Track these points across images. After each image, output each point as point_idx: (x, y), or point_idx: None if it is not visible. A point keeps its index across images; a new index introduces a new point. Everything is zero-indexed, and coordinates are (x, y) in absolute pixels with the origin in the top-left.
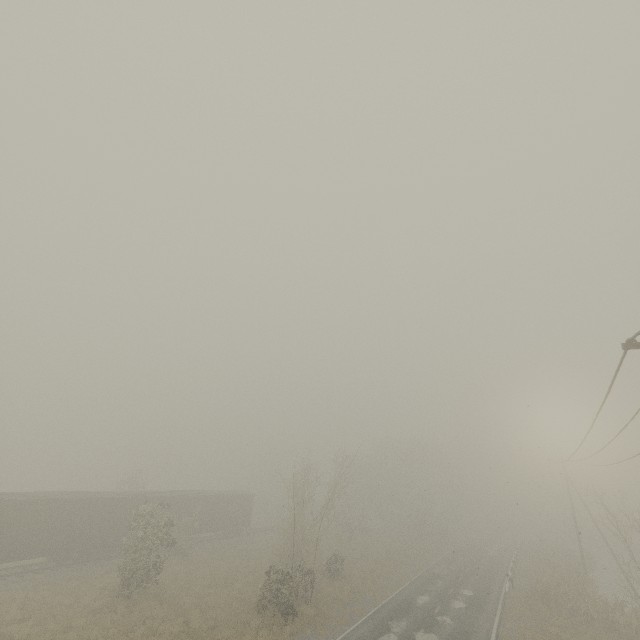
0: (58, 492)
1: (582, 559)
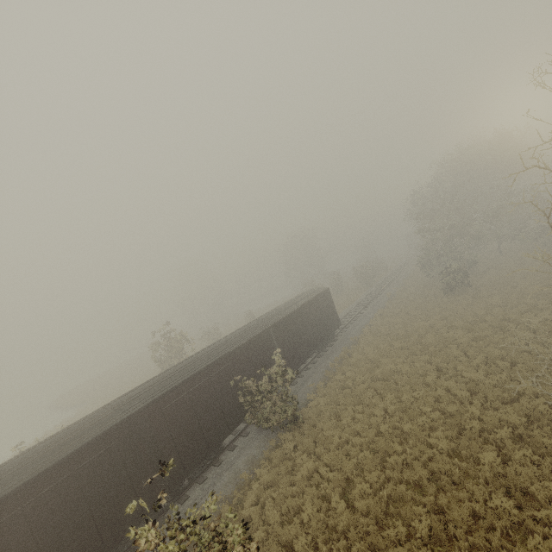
0: None
1: None
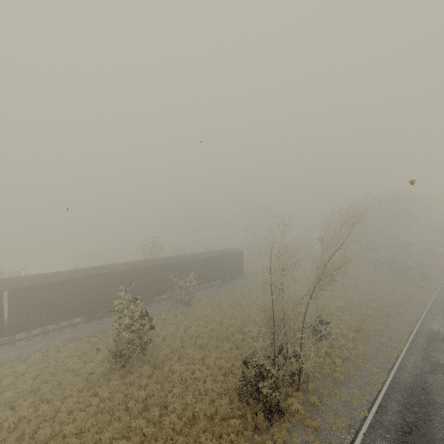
0: (67, 272)
1: None
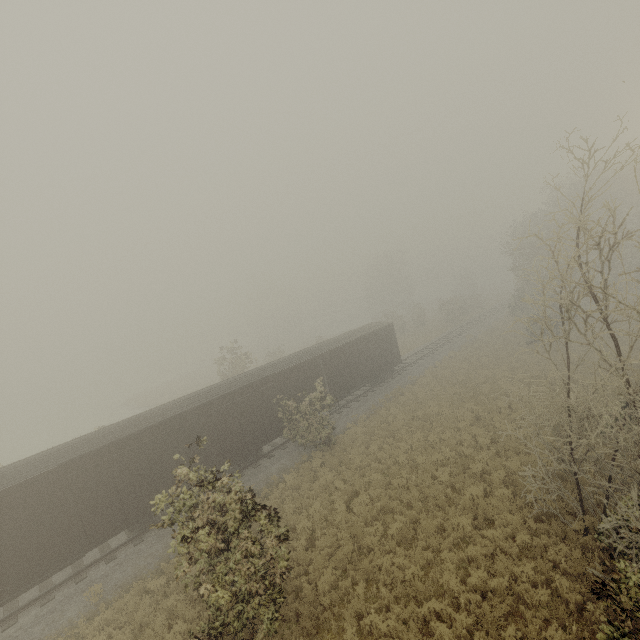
0: (62, 448)
1: None
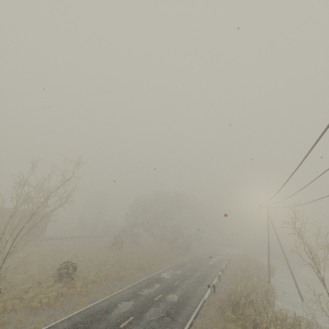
0: None
1: (268, 272)
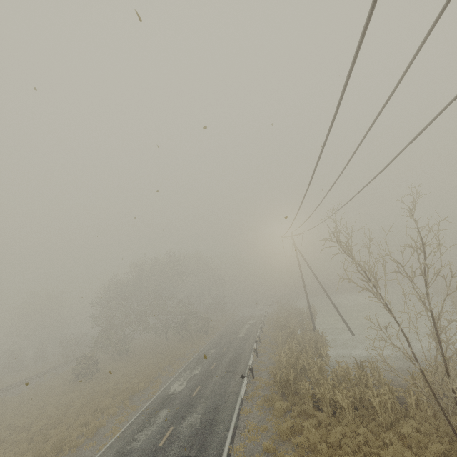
0: None
1: (311, 317)
